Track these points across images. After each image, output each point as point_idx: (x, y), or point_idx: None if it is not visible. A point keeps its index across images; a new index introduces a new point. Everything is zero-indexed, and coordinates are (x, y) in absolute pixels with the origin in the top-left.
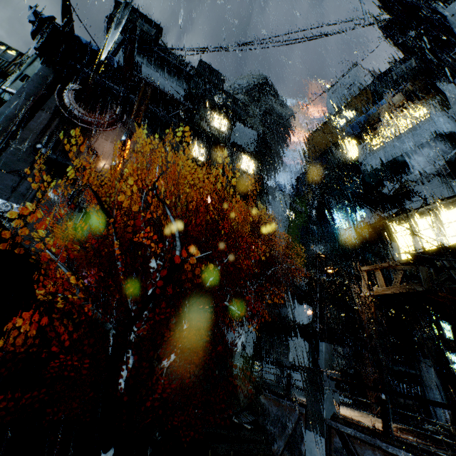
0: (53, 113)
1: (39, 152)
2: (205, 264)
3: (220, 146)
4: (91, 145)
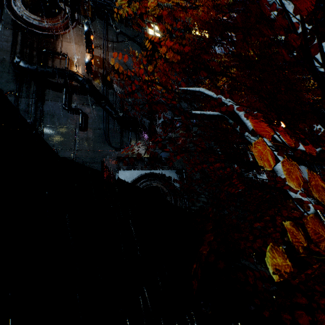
0: (12, 28)
1: (19, 66)
2: (196, 128)
3: (170, 17)
4: (59, 51)
